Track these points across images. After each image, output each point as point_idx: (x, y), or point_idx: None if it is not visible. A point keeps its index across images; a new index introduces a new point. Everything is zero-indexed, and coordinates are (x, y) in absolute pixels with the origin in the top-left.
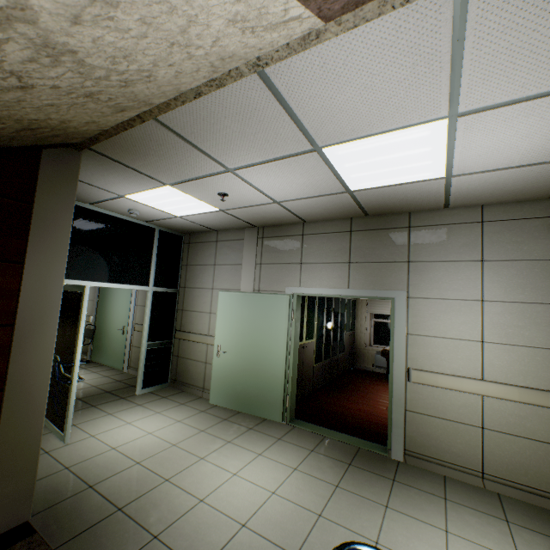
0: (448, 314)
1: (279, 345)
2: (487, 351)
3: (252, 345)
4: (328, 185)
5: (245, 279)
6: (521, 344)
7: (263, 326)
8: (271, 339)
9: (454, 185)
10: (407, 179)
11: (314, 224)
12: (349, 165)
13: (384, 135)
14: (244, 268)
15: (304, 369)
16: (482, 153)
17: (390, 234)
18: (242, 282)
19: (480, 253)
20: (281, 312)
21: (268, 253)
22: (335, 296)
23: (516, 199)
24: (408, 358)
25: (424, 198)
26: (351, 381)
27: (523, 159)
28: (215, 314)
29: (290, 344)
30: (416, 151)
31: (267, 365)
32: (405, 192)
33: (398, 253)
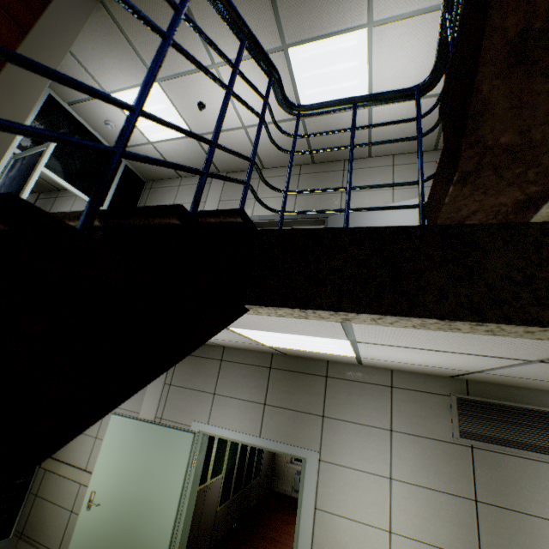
0: (358, 488)
1: (170, 501)
2: (395, 546)
3: (136, 498)
4: (243, 339)
5: (148, 401)
6: (427, 540)
7: (155, 472)
8: (162, 491)
9: (364, 359)
10: (320, 351)
11: (235, 350)
12: (260, 337)
13: (290, 334)
14: (150, 386)
15: (203, 519)
16: (385, 355)
17: (308, 379)
18: (144, 403)
19: (390, 420)
20: (181, 455)
21: (181, 373)
22: (245, 442)
23: (420, 372)
24: (314, 542)
25: (340, 359)
26: (264, 519)
27: (421, 363)
28: (101, 441)
29: (184, 500)
30: (324, 344)
31: (149, 530)
32: (320, 354)
33: (314, 403)
